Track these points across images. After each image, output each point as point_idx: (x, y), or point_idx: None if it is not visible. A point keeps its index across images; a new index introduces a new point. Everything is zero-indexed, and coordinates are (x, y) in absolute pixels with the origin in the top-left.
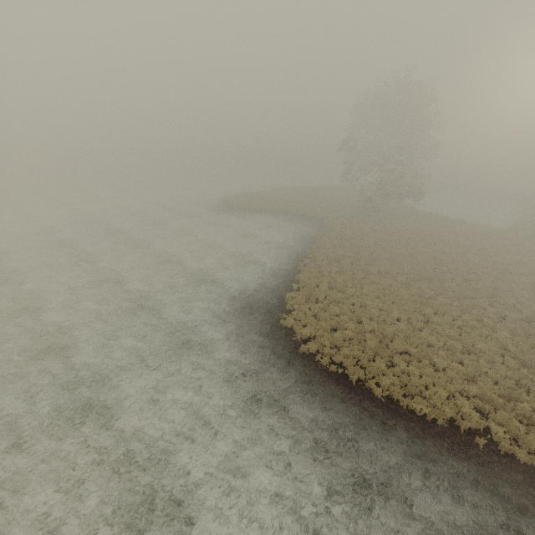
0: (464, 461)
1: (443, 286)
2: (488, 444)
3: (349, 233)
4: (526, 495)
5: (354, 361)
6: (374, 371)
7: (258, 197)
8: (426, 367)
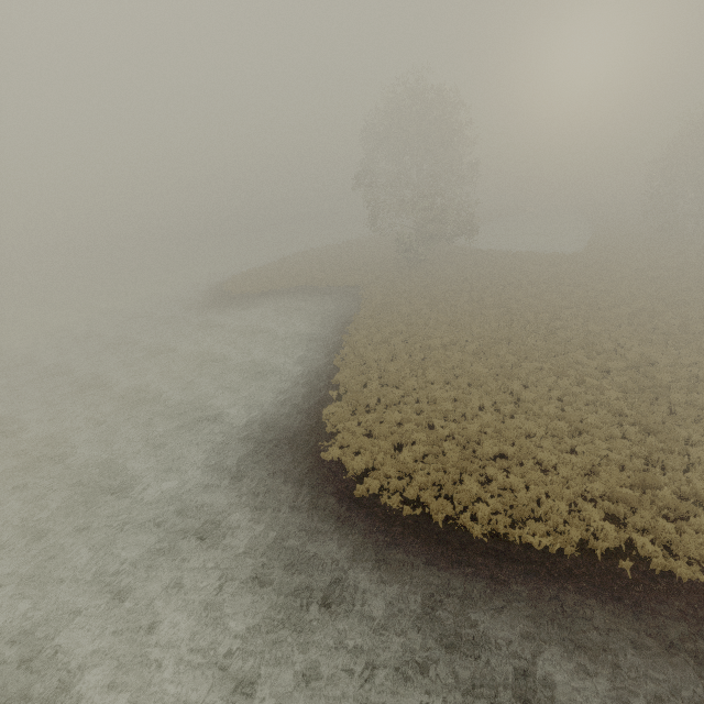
0: (613, 603)
1: (526, 345)
2: (636, 565)
3: (395, 299)
4: (703, 631)
5: (434, 491)
6: (465, 498)
7: (265, 274)
8: (532, 471)
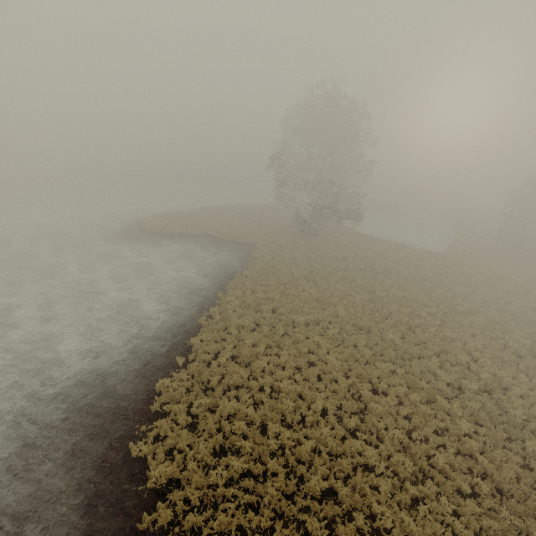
0: None
1: (384, 339)
2: None
3: (279, 264)
4: None
5: None
6: None
7: (181, 218)
8: None
